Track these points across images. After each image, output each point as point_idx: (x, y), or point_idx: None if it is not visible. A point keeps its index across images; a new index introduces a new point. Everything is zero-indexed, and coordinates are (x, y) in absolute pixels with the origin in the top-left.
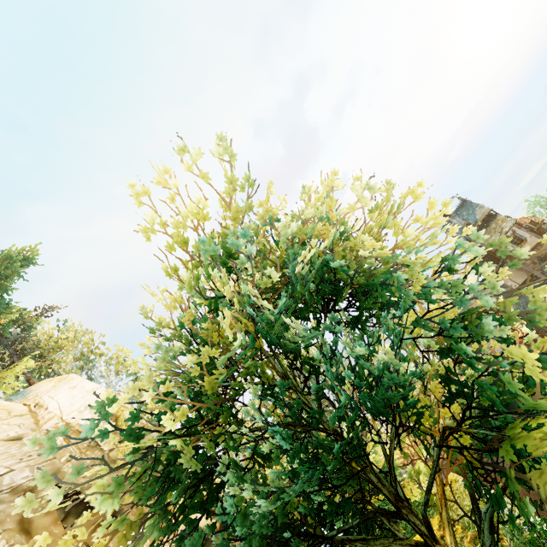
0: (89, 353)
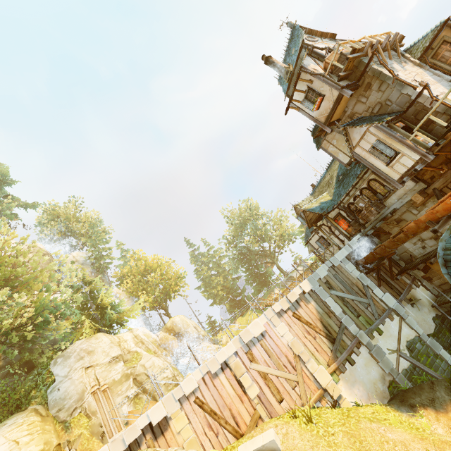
0: (71, 217)
